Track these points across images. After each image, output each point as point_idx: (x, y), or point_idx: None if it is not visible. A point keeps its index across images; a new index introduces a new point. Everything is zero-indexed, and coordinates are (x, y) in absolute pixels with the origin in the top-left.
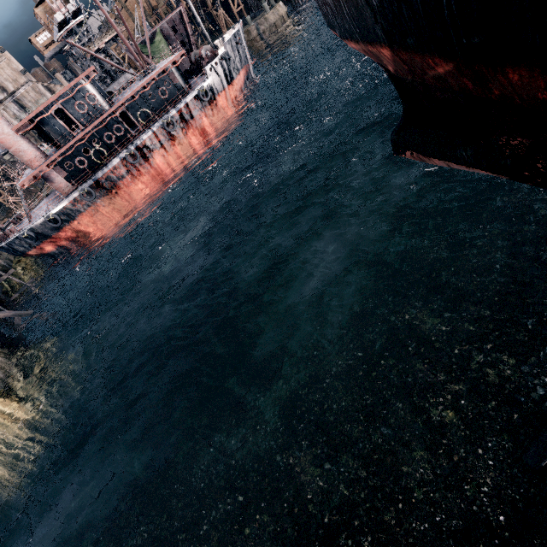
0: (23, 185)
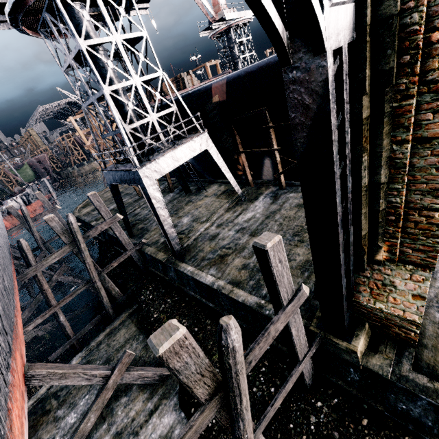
0: None
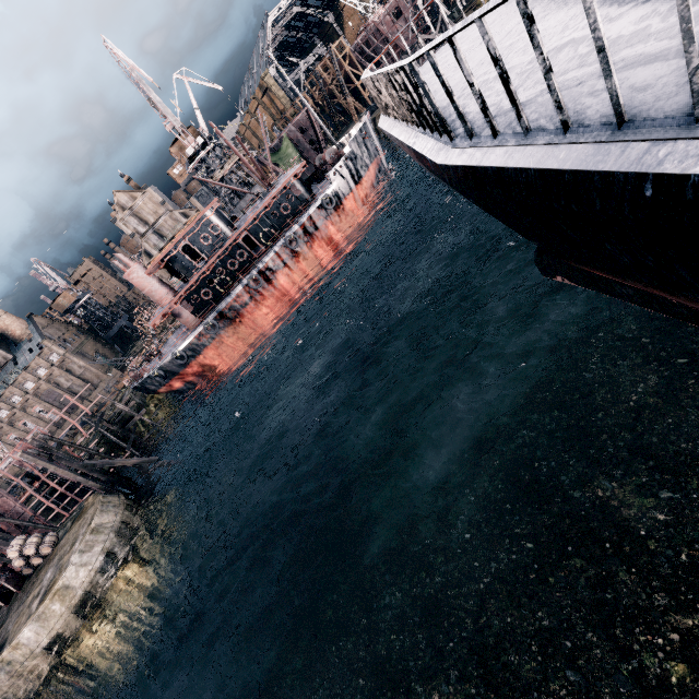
0: (154, 325)
